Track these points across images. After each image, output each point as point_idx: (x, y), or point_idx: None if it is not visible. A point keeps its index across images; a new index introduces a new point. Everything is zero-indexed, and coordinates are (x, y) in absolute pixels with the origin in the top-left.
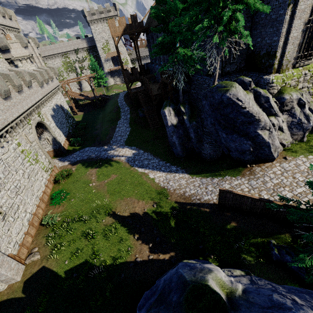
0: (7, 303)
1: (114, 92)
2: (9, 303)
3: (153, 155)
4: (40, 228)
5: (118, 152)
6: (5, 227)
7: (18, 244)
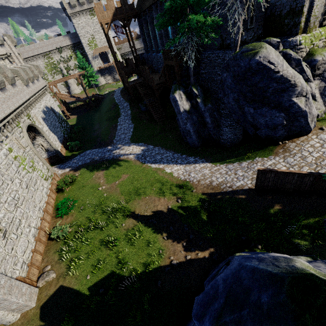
0: None
1: (107, 91)
2: None
3: (165, 149)
4: (49, 243)
5: (125, 150)
6: (8, 246)
7: (26, 264)
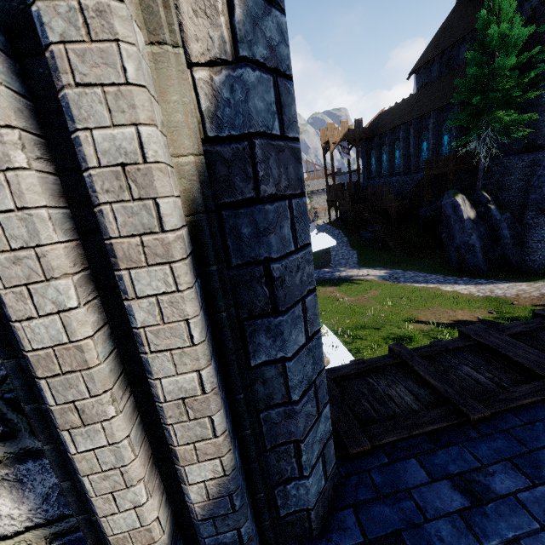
0: None
1: None
2: None
3: (425, 273)
4: None
5: (355, 272)
6: None
7: None
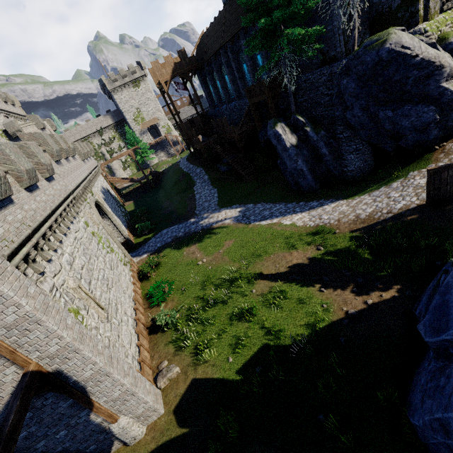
0: (162, 452)
1: (165, 167)
2: (165, 450)
3: (271, 203)
4: (153, 338)
5: (215, 218)
6: (113, 331)
7: (136, 360)
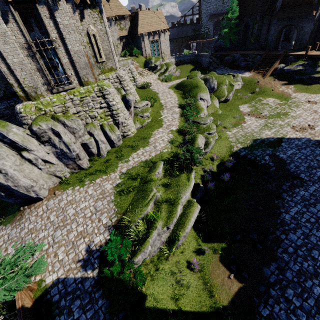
0: None
1: None
2: None
3: None
4: None
5: None
6: None
7: None
